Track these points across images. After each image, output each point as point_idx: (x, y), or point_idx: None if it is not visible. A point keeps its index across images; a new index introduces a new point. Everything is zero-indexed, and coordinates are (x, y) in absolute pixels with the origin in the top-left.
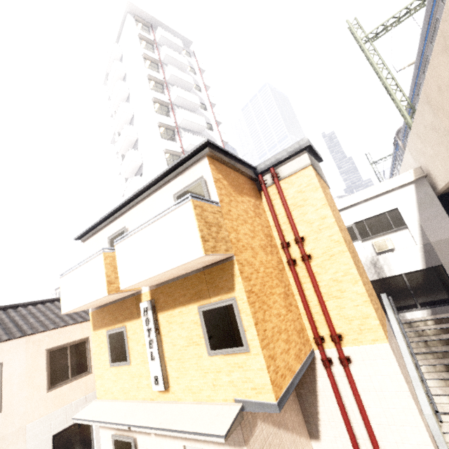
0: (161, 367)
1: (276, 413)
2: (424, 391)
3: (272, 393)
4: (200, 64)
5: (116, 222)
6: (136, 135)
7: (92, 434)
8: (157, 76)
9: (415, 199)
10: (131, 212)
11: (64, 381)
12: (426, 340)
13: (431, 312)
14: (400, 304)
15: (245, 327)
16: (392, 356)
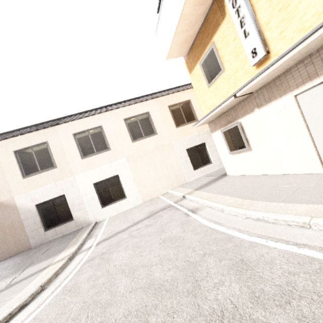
0: (257, 36)
1: None
2: None
3: None
4: None
5: None
6: None
7: (208, 153)
8: None
9: None
10: None
11: (183, 124)
12: None
13: None
14: None
15: None
16: None
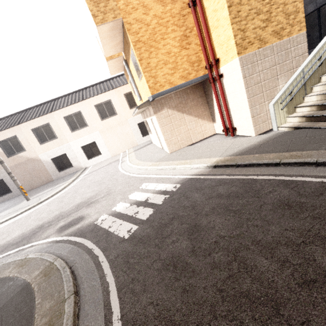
0: (136, 91)
1: (182, 108)
2: (286, 93)
3: (149, 92)
4: None
5: None
6: None
7: None
8: None
9: None
10: None
11: (135, 106)
12: None
13: None
14: None
15: (138, 63)
16: (239, 67)
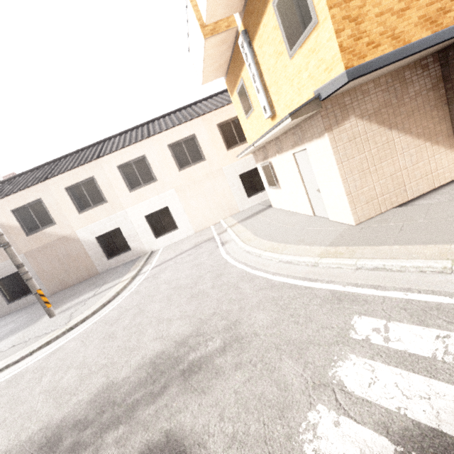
0: (264, 97)
1: (390, 115)
2: None
3: (341, 61)
4: None
5: None
6: None
7: None
8: None
9: None
10: None
11: (235, 145)
12: None
13: None
14: None
15: None
16: None
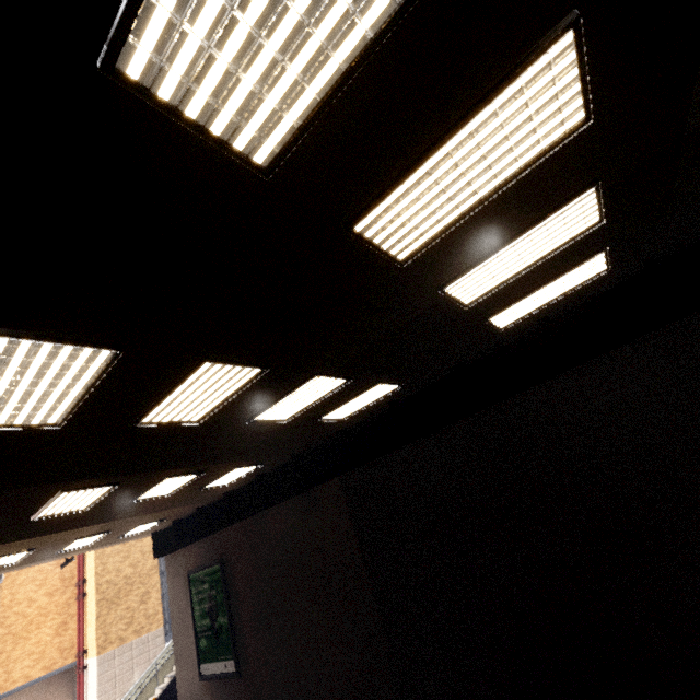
0: None
1: None
2: (138, 686)
3: None
4: None
5: None
6: None
7: None
8: None
9: None
10: None
11: None
12: None
13: None
14: None
15: None
16: (96, 666)
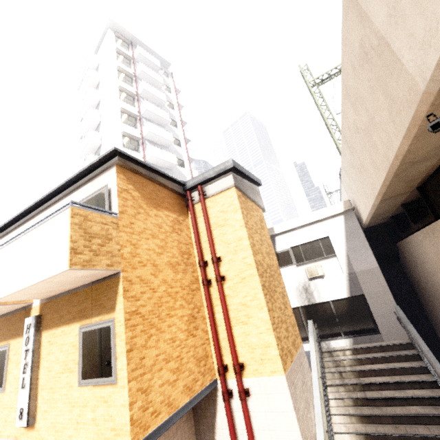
0: (29, 398)
1: None
2: (324, 429)
3: (129, 435)
4: (176, 84)
5: (26, 225)
6: (100, 141)
7: None
8: (129, 89)
9: (344, 229)
10: (41, 216)
11: None
12: (341, 371)
13: (353, 341)
14: (326, 331)
15: (118, 354)
16: (287, 391)
